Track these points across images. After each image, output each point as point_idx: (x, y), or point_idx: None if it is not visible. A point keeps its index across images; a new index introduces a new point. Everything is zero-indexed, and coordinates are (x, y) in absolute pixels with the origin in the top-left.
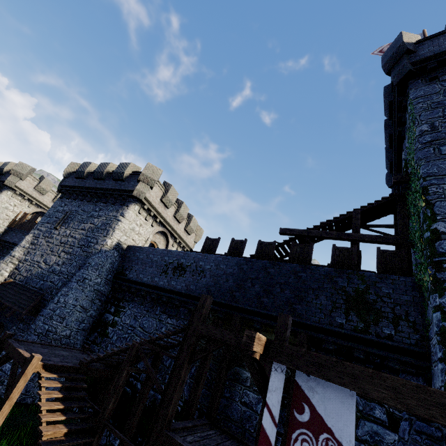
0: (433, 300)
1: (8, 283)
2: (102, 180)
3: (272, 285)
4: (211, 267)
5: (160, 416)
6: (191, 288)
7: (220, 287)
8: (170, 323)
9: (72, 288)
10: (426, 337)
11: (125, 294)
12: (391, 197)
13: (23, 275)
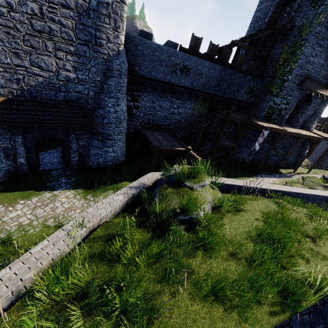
0: (273, 98)
1: (3, 103)
2: None
3: (231, 84)
4: (206, 72)
5: (218, 141)
6: (194, 85)
7: (210, 85)
8: (178, 102)
9: (120, 98)
10: (260, 102)
11: (136, 86)
12: (278, 29)
13: (13, 88)
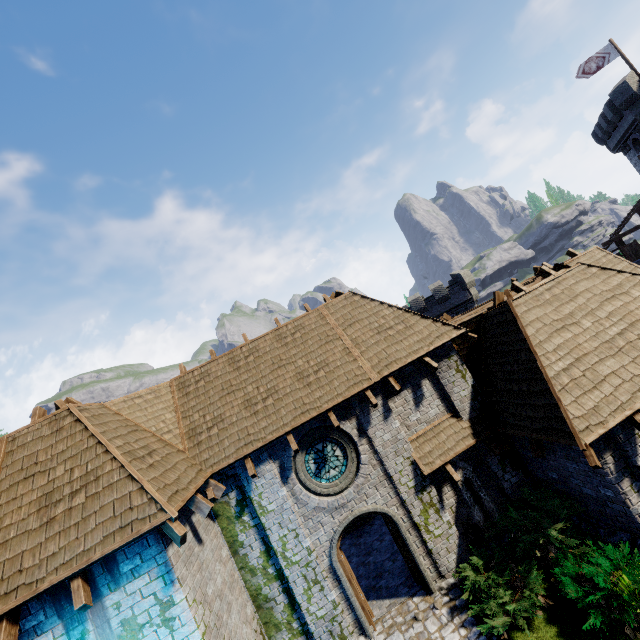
0: None
1: None
2: (427, 312)
3: None
4: None
5: None
6: None
7: None
8: None
9: None
10: None
11: None
12: None
13: None
